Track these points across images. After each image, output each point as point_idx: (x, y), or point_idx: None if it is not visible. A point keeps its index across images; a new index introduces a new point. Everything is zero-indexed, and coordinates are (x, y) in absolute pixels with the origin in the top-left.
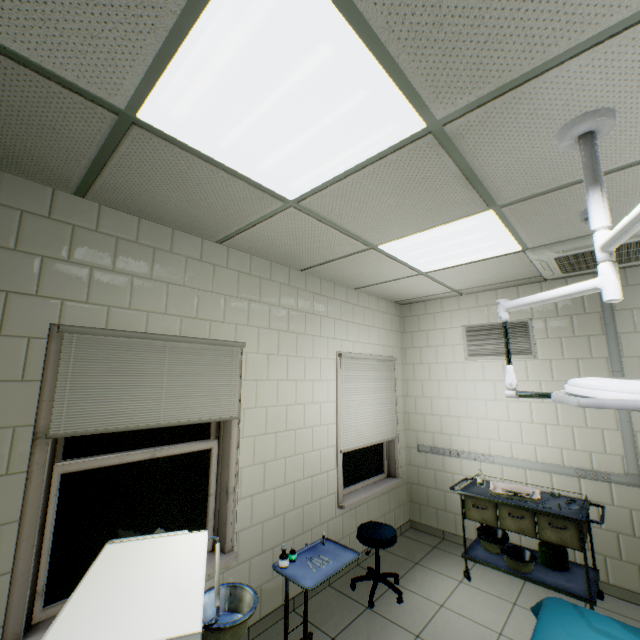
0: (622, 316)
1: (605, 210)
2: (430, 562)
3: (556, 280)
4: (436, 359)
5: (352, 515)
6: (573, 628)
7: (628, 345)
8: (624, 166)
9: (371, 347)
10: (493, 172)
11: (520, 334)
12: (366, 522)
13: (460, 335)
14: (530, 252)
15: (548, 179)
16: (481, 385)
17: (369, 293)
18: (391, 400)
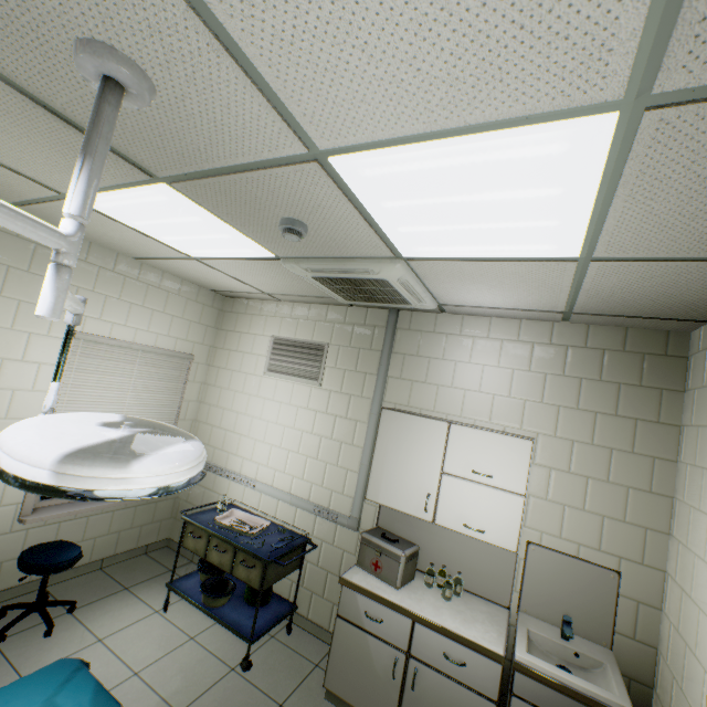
0: (396, 360)
1: (78, 192)
2: (145, 588)
3: (360, 308)
4: (240, 367)
5: (51, 531)
6: (20, 703)
7: (392, 390)
8: (259, 166)
9: (152, 336)
10: (77, 112)
11: (316, 358)
12: (51, 541)
13: (268, 346)
14: (283, 262)
15: (177, 153)
16: (270, 405)
17: (162, 270)
18: (171, 404)
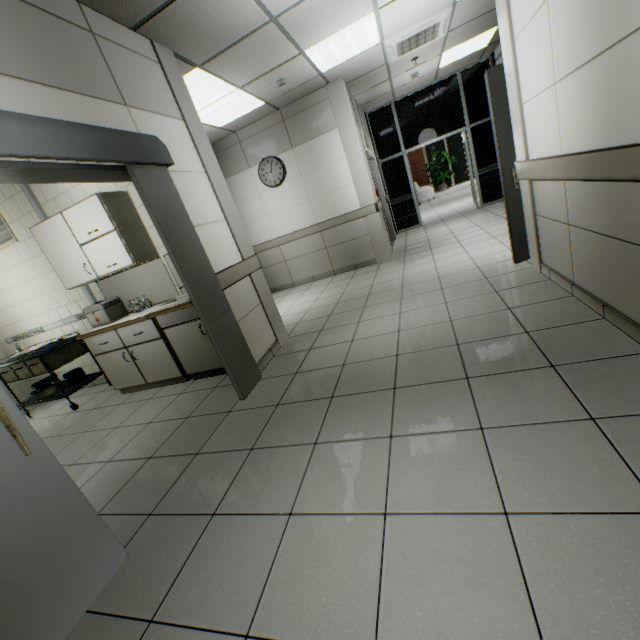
0: (36, 190)
1: None
2: None
3: None
4: None
5: None
6: None
7: (51, 214)
8: None
9: None
10: None
11: None
12: None
13: None
14: None
15: None
16: (7, 275)
17: None
18: None
